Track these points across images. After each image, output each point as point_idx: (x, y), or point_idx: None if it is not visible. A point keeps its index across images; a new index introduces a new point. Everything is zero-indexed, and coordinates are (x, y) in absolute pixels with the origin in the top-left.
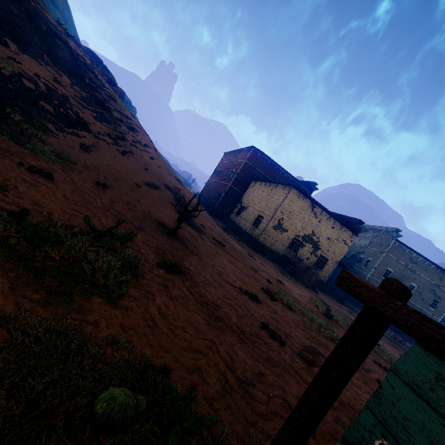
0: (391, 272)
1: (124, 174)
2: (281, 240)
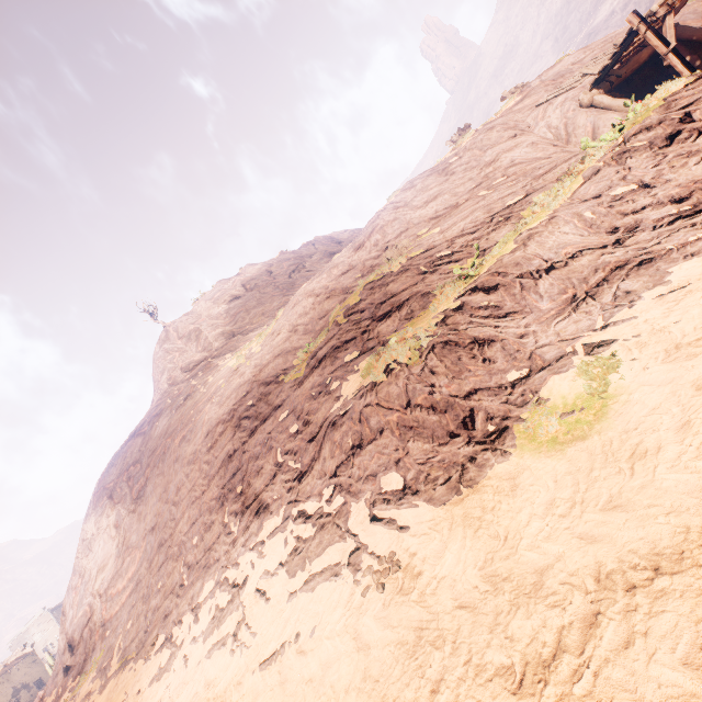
0: None
1: None
2: None
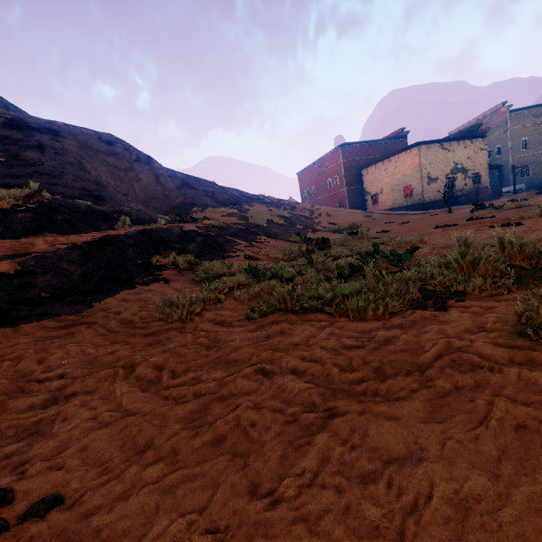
0: (526, 140)
1: (358, 220)
2: (439, 188)
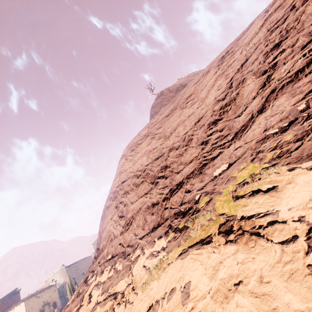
0: (74, 276)
1: None
2: None
